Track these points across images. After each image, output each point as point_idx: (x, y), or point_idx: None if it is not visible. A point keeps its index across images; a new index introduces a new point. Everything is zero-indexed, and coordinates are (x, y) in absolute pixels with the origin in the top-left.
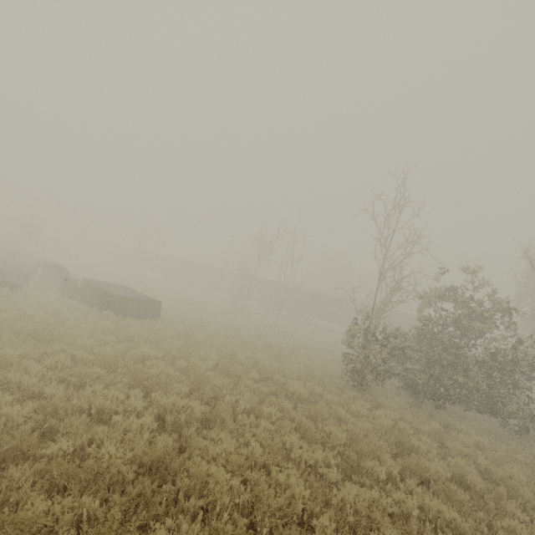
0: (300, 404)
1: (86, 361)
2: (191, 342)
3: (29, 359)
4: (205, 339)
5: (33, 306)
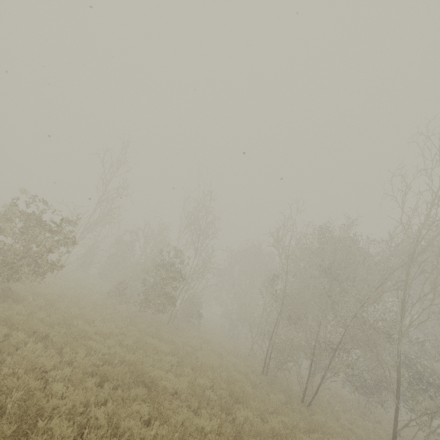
0: None
1: None
2: None
3: None
4: None
5: None
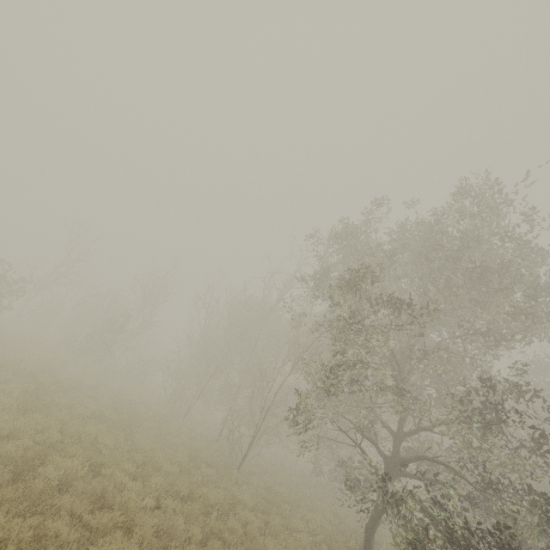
0: None
1: None
2: None
3: None
4: None
5: None
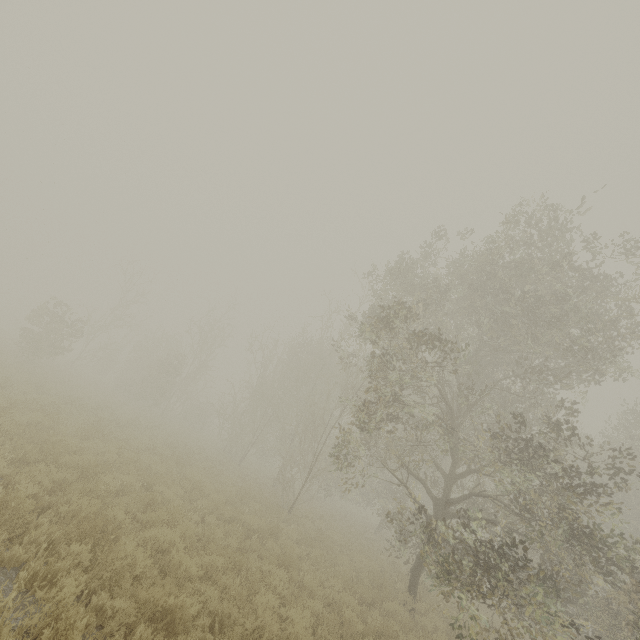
0: None
1: None
2: None
3: None
4: None
5: None
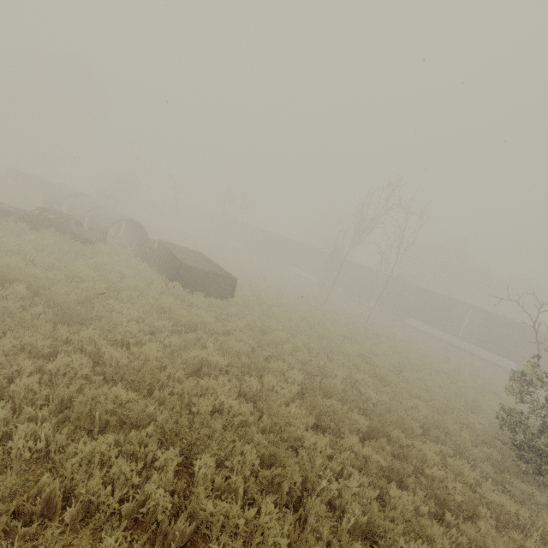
0: (449, 513)
1: (115, 366)
2: (267, 341)
3: (26, 359)
4: (284, 336)
5: (92, 266)
